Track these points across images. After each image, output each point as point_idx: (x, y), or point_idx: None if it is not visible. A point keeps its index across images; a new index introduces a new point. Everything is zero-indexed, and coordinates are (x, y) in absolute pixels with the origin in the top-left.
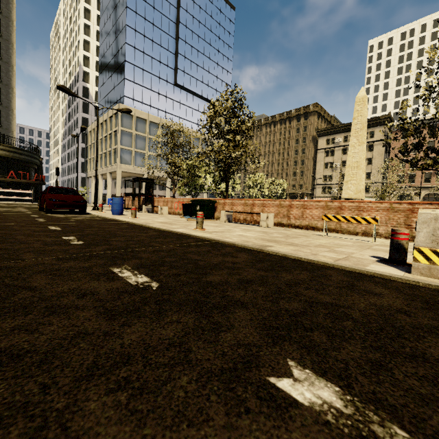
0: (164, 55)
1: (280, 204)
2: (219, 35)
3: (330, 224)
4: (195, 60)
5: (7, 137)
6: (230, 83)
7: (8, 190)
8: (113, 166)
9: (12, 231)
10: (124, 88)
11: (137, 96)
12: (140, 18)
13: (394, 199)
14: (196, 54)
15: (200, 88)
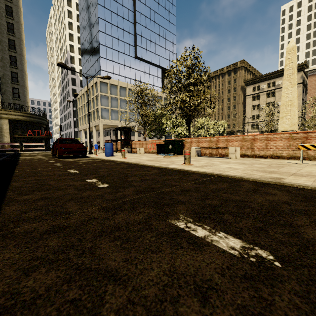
0: (127, 37)
1: (244, 139)
2: (165, 16)
3: (295, 153)
4: (149, 37)
5: (25, 107)
6: (175, 52)
7: (28, 143)
8: (96, 121)
9: (43, 176)
10: (100, 64)
11: (109, 69)
12: (108, 11)
13: (313, 129)
14: (149, 33)
15: (154, 58)
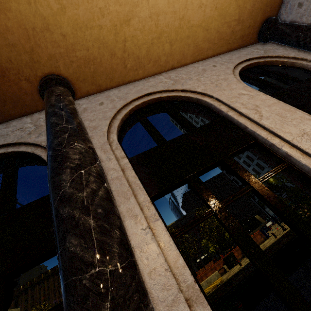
0: None
1: None
2: None
3: None
4: None
5: None
6: None
7: None
8: None
9: None
10: None
11: None
12: None
13: None
14: None
15: None
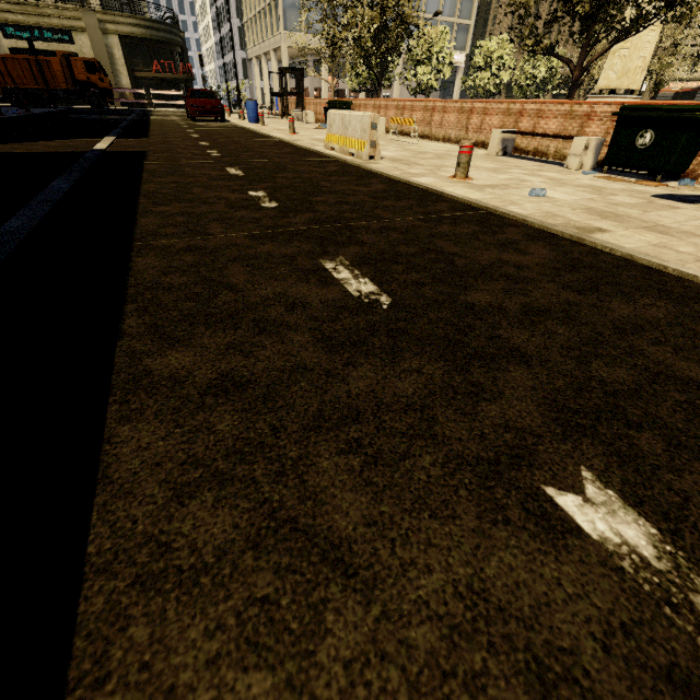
0: None
1: (398, 106)
2: None
3: (425, 130)
4: None
5: (137, 2)
6: None
7: (158, 92)
8: (276, 37)
9: (167, 132)
10: None
11: None
12: None
13: None
14: None
15: None
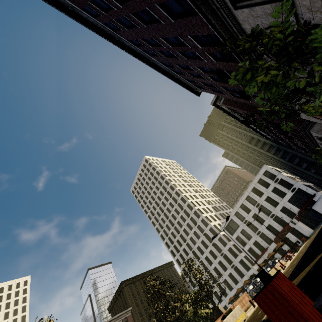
0: None
1: None
2: None
3: None
4: None
5: None
6: None
7: None
8: None
9: None
10: None
11: None
12: None
13: None
14: None
15: None
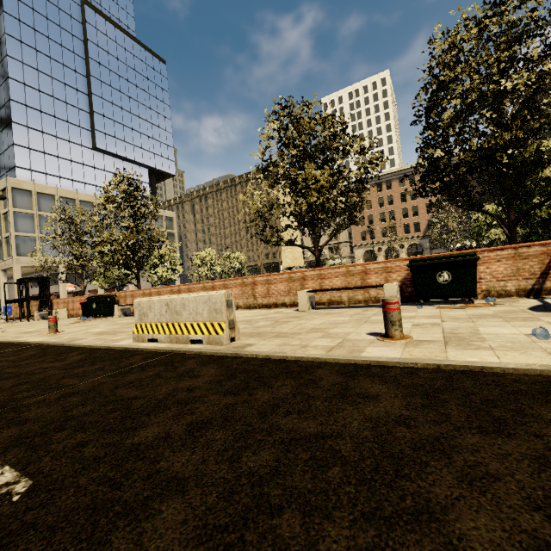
0: (74, 114)
1: (172, 290)
2: (149, 90)
3: None
4: (120, 119)
5: None
6: (171, 144)
7: None
8: (7, 261)
9: None
10: (14, 156)
11: (37, 165)
12: (31, 69)
13: (362, 257)
14: (120, 112)
15: (131, 151)
